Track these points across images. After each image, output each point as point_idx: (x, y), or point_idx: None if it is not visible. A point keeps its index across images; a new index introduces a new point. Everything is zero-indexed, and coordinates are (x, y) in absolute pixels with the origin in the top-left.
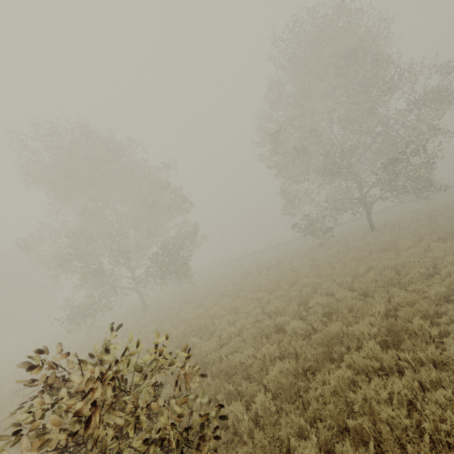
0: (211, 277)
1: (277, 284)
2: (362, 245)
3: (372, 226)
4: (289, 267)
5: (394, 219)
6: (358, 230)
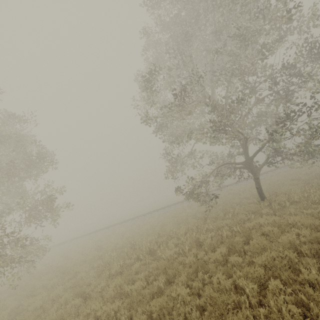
0: (85, 249)
1: (131, 318)
2: (267, 228)
3: (261, 194)
4: (164, 258)
5: (276, 186)
6: (242, 196)
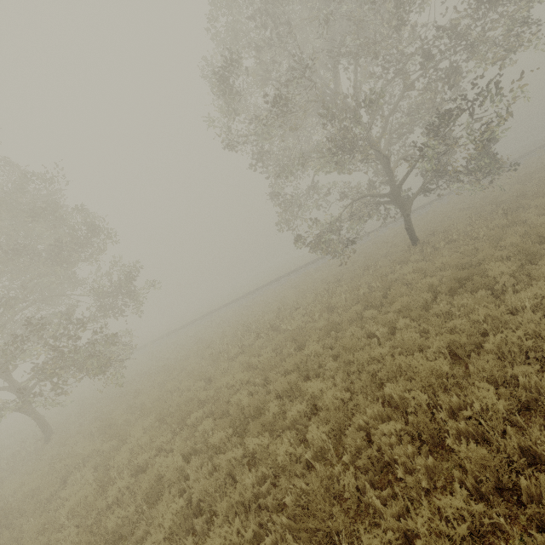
0: (181, 345)
1: (266, 380)
2: (410, 277)
3: (413, 237)
4: (291, 329)
5: (438, 222)
6: (390, 244)
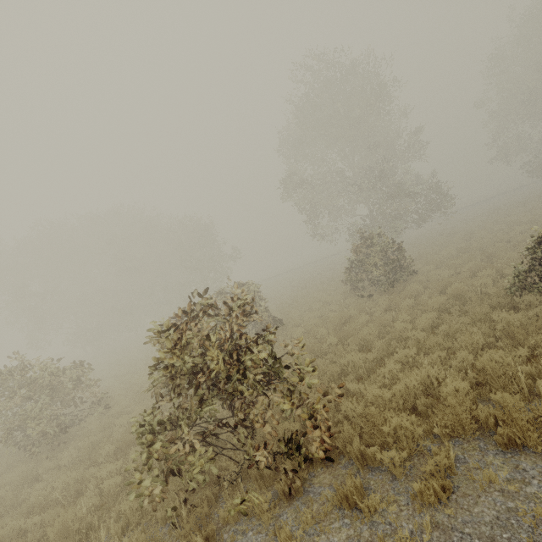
0: (407, 237)
1: None
2: None
3: None
4: None
5: None
6: None
